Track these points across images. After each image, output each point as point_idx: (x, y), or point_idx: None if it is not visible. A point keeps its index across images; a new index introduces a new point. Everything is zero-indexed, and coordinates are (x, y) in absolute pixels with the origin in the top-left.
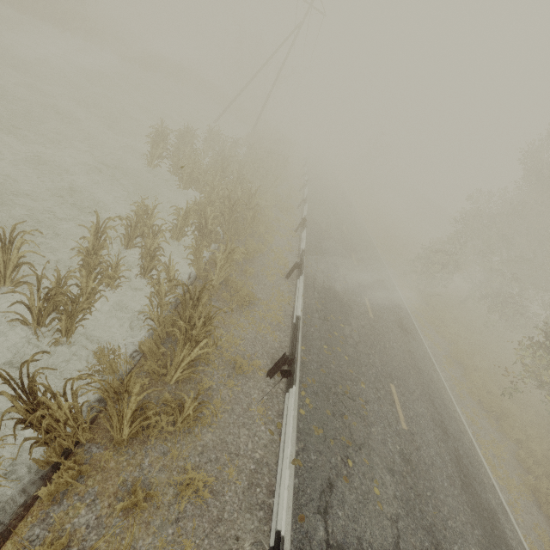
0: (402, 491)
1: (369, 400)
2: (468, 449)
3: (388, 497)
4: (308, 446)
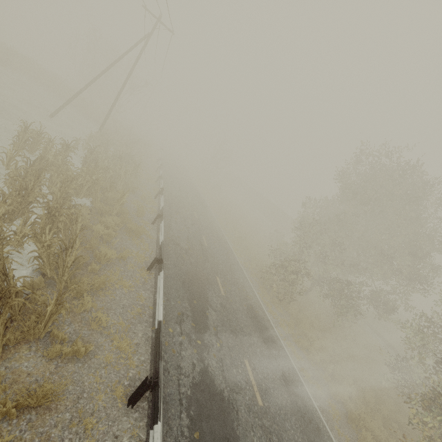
0: None
1: None
2: None
3: None
4: None
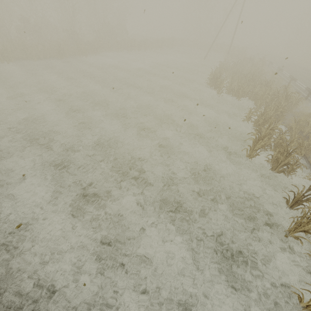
0: None
1: None
2: None
3: None
4: None
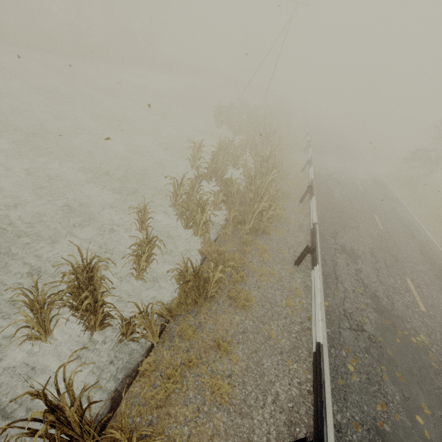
0: (377, 243)
1: (358, 216)
2: (432, 247)
3: (368, 242)
4: (324, 222)
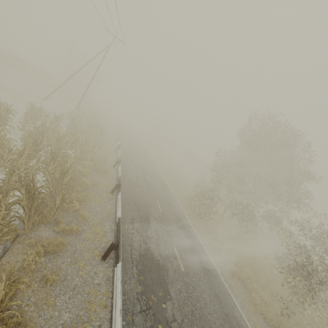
0: None
1: None
2: None
3: None
4: None
